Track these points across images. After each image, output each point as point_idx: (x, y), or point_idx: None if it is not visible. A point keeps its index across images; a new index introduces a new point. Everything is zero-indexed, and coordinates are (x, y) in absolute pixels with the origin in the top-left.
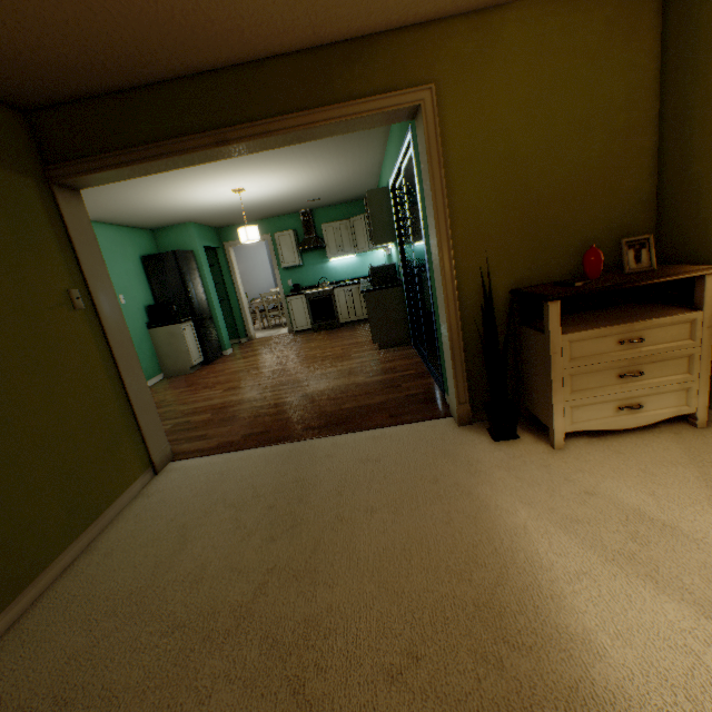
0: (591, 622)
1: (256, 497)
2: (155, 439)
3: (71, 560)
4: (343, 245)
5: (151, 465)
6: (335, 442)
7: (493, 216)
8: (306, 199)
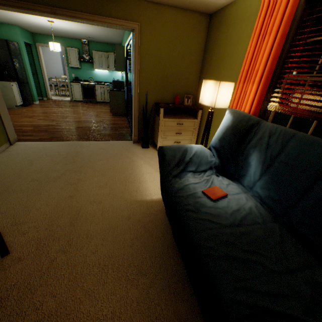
0: (147, 179)
1: (59, 155)
2: (10, 131)
3: None
4: (102, 64)
5: (9, 141)
6: (90, 143)
7: (153, 76)
8: (86, 36)
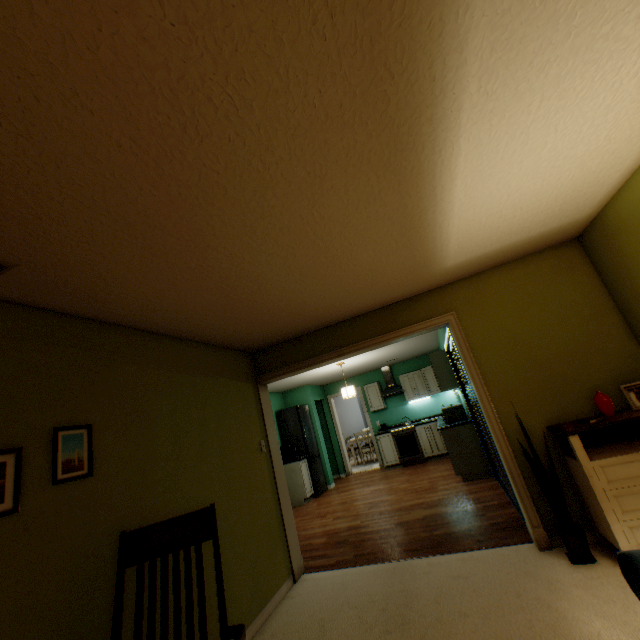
0: None
1: (371, 601)
2: (294, 551)
3: (251, 636)
4: (417, 389)
5: (292, 573)
6: (429, 561)
7: (514, 376)
8: (385, 360)
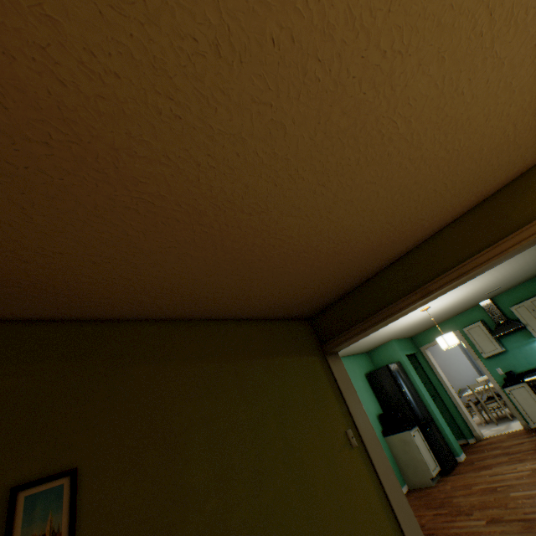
0: None
1: None
2: None
3: None
4: None
5: None
6: None
7: None
8: (483, 293)
